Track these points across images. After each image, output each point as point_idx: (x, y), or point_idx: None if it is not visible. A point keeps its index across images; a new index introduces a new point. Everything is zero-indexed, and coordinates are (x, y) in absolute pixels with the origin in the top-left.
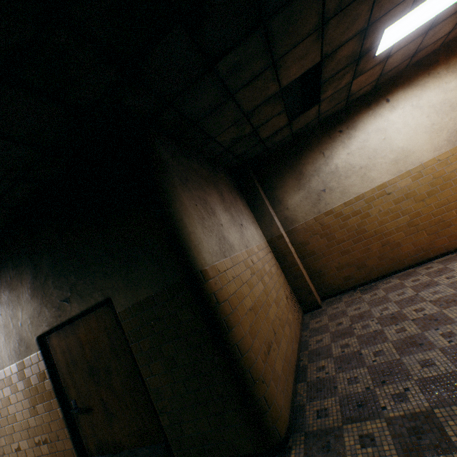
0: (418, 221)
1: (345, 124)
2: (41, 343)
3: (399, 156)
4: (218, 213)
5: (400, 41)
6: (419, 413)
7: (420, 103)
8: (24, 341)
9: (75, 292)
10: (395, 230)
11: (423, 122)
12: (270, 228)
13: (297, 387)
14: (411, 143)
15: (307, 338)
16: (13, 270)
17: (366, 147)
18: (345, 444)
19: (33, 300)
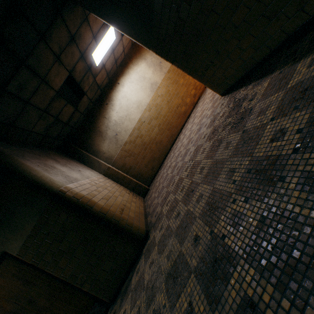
0: (161, 127)
1: (107, 100)
2: None
3: (138, 104)
4: (58, 167)
5: (104, 58)
6: (177, 181)
7: (132, 80)
8: None
9: None
10: (156, 135)
11: (137, 87)
12: (101, 167)
13: (148, 219)
14: (139, 97)
15: (147, 203)
16: None
17: (122, 106)
18: (163, 211)
19: None
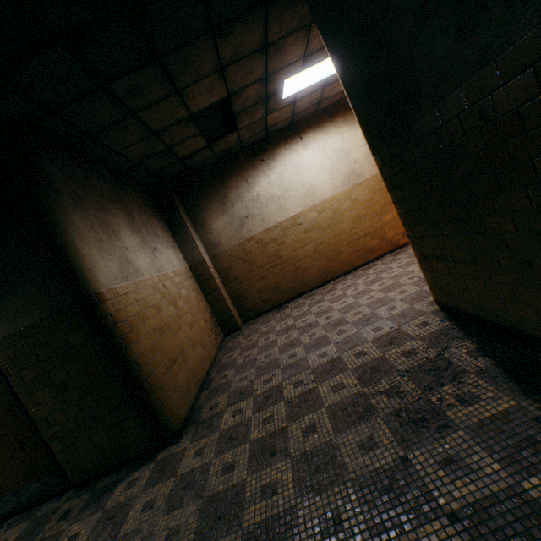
0: (321, 249)
1: (267, 154)
2: None
3: (309, 191)
4: (123, 236)
5: (303, 91)
6: (274, 387)
7: (325, 146)
8: None
9: None
10: (305, 256)
11: (326, 163)
12: (193, 253)
13: (201, 395)
14: (318, 180)
15: (221, 356)
16: None
17: (284, 179)
18: (223, 419)
19: None
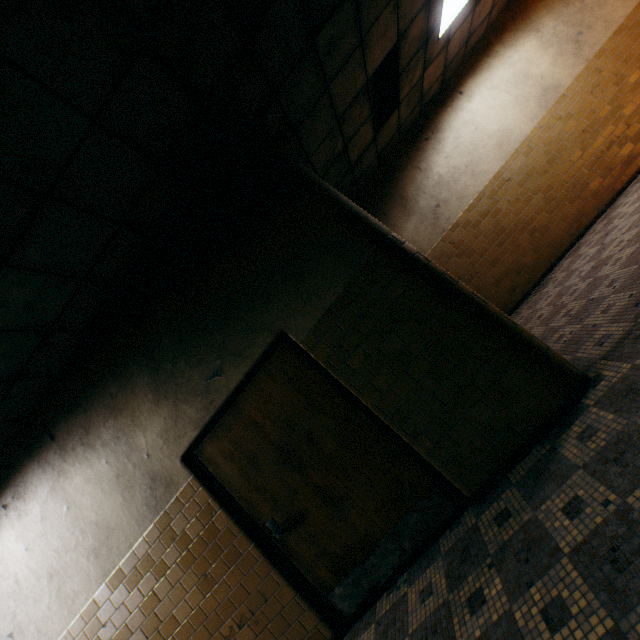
0: (553, 195)
1: (429, 130)
2: (189, 465)
3: (500, 139)
4: None
5: (456, 20)
6: None
7: (493, 84)
8: (160, 478)
9: (226, 354)
10: (535, 213)
11: (506, 99)
12: None
13: None
14: (505, 122)
15: None
16: (113, 383)
17: (461, 144)
18: None
19: (161, 406)
